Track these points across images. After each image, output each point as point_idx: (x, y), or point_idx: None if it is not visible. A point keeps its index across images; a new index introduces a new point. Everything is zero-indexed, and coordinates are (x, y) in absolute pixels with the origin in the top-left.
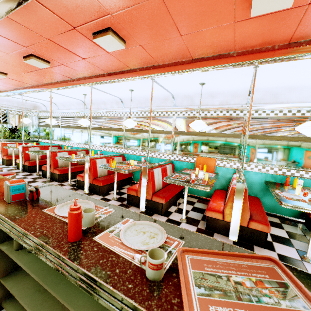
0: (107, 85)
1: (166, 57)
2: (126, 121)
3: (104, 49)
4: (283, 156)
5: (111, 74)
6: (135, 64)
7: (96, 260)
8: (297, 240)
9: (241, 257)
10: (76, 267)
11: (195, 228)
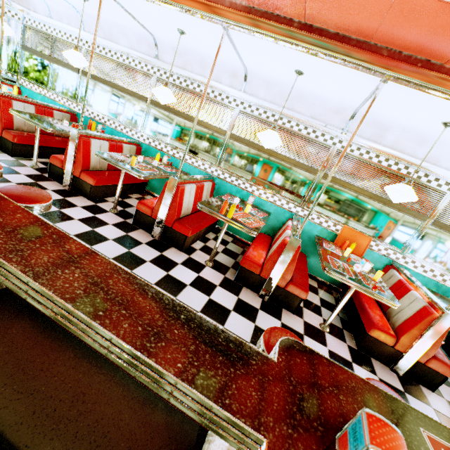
0: (265, 43)
1: None
2: (269, 134)
3: None
4: None
5: (310, 29)
6: (397, 40)
7: None
8: None
9: None
10: None
11: (346, 346)
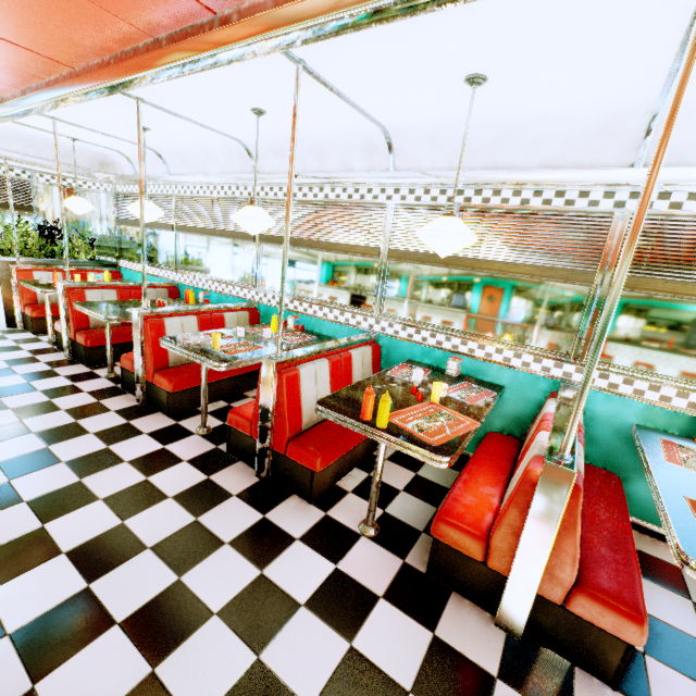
0: (376, 49)
1: None
2: (439, 225)
3: None
4: None
5: None
6: None
7: None
8: None
9: None
10: None
11: None
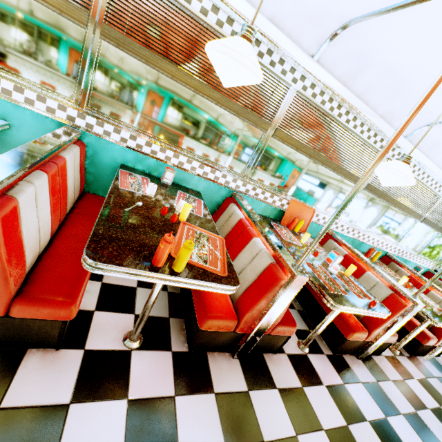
0: None
1: None
2: (247, 51)
3: None
4: (374, 220)
5: None
6: None
7: None
8: None
9: None
10: None
11: (328, 360)
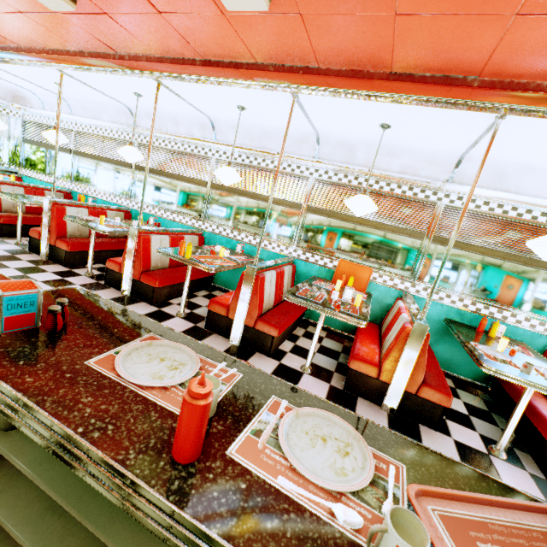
0: (194, 86)
1: (341, 55)
2: (222, 169)
3: (216, 1)
4: (483, 282)
5: (210, 64)
6: (270, 55)
7: (257, 521)
8: (479, 419)
9: (519, 510)
10: (218, 546)
11: (327, 386)
